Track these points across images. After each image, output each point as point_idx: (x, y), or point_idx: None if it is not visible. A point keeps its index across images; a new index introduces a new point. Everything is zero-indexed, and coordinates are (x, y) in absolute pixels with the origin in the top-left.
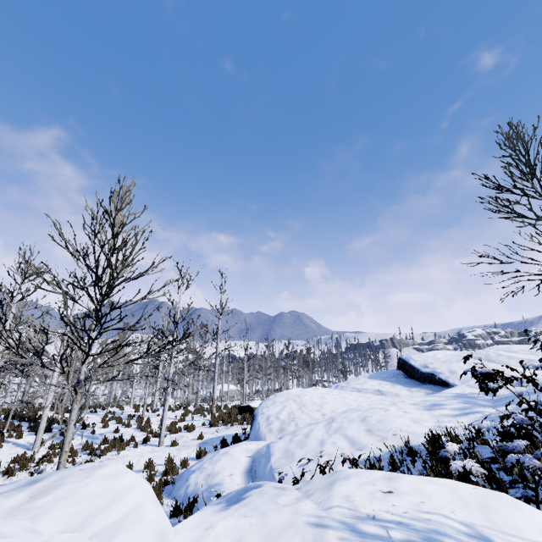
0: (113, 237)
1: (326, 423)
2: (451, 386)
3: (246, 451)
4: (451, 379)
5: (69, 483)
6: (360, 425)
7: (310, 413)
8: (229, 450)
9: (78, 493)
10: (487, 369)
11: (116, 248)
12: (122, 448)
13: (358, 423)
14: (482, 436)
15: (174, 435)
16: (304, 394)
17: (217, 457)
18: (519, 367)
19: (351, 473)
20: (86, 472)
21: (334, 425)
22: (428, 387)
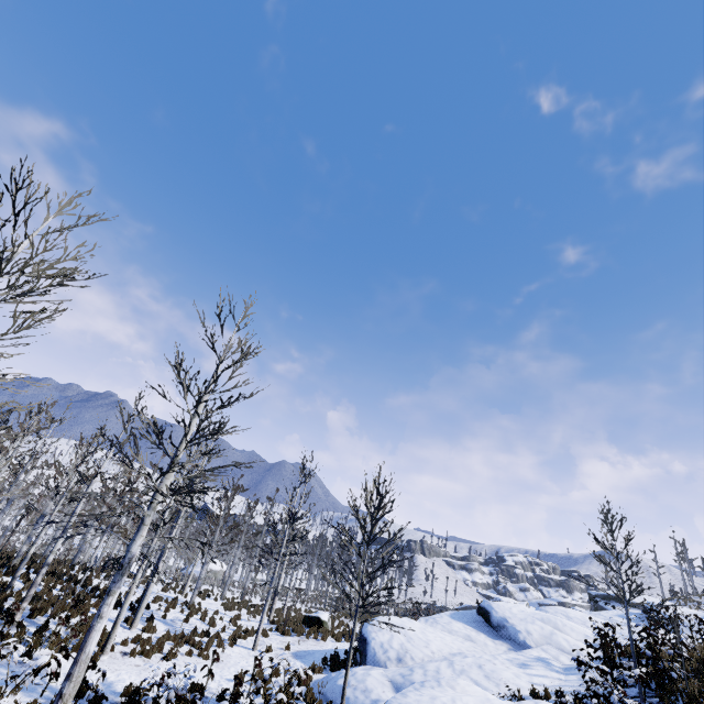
0: (378, 509)
1: (448, 663)
2: (528, 646)
3: (383, 675)
4: (528, 640)
5: (456, 685)
6: (477, 670)
7: (420, 648)
8: (369, 672)
9: (467, 690)
10: (583, 660)
11: (387, 522)
12: (221, 645)
13: (476, 669)
14: (564, 695)
15: (253, 638)
16: (406, 625)
17: (360, 676)
18: (578, 641)
19: (540, 700)
20: (453, 681)
21: (456, 666)
22: (509, 642)
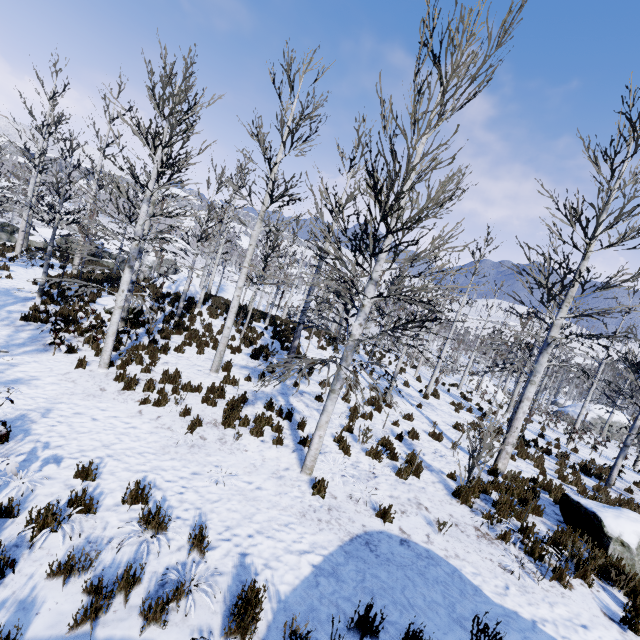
0: None
1: None
2: None
3: None
4: None
5: None
6: None
7: None
8: None
9: None
10: None
11: None
12: (257, 432)
13: None
14: None
15: (365, 462)
16: None
17: None
18: None
19: None
20: None
21: None
22: None
